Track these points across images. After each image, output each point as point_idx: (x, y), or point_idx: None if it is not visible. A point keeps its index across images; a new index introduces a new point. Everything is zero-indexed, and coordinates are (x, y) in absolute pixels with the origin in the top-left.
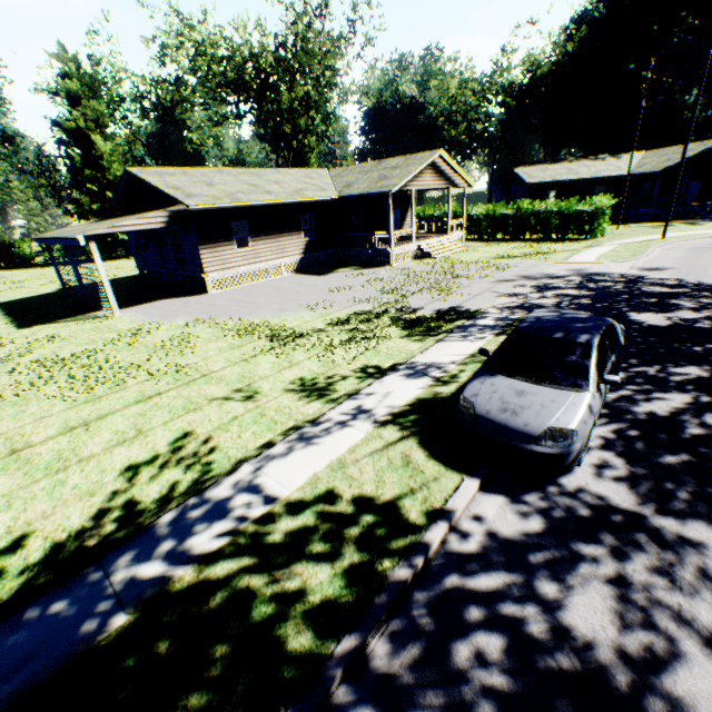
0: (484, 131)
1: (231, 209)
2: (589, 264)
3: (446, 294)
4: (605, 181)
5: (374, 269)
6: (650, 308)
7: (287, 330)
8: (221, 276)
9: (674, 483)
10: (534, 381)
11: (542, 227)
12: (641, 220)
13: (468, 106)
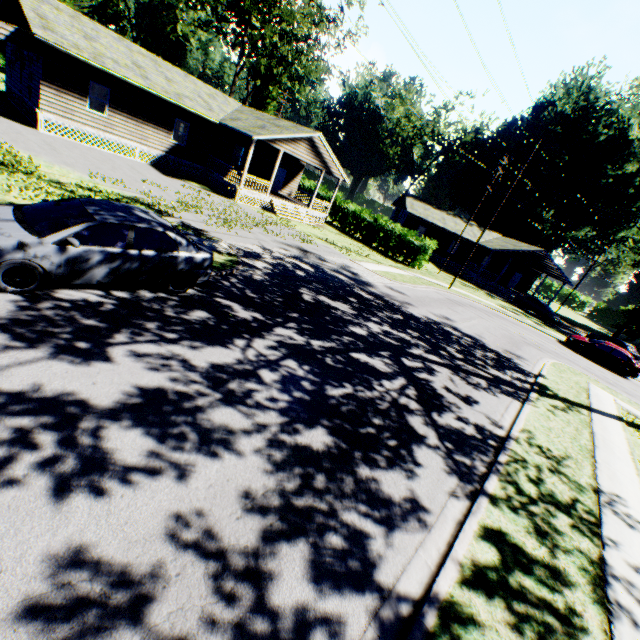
0: (412, 162)
1: (96, 69)
2: (366, 269)
3: (221, 225)
4: (462, 241)
5: (217, 195)
6: (329, 294)
7: (30, 169)
8: (60, 122)
9: (52, 325)
10: (25, 221)
11: (385, 242)
12: (469, 280)
13: (408, 135)
